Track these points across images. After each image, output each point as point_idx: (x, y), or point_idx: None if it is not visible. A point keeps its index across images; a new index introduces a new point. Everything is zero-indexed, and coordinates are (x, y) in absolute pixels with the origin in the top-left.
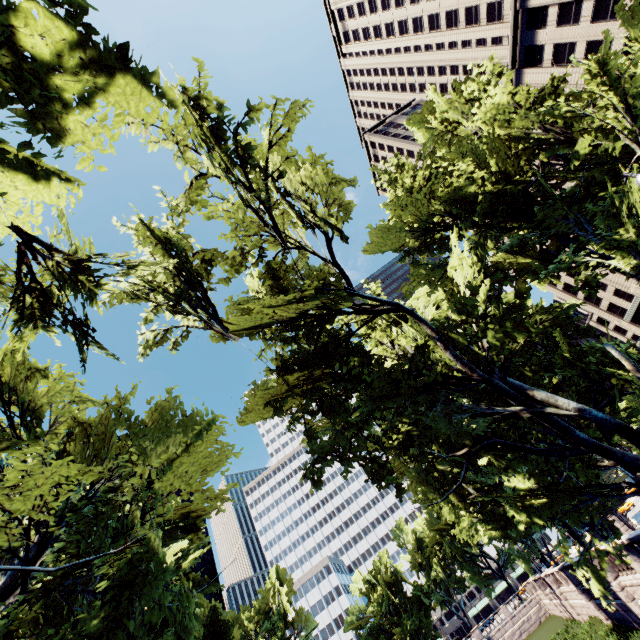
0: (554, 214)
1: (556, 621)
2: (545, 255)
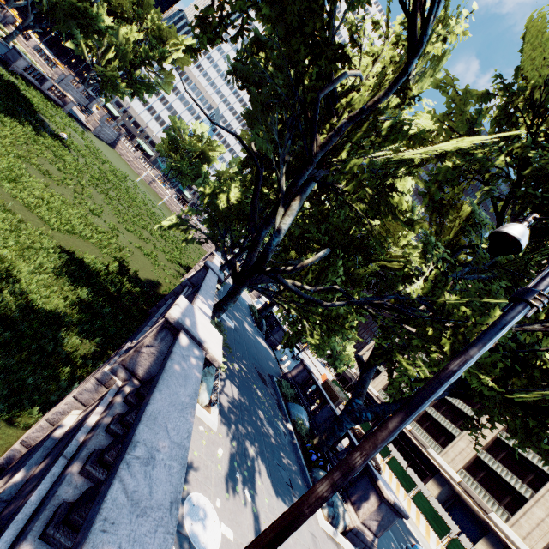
0: (505, 259)
1: (202, 253)
2: (452, 248)
